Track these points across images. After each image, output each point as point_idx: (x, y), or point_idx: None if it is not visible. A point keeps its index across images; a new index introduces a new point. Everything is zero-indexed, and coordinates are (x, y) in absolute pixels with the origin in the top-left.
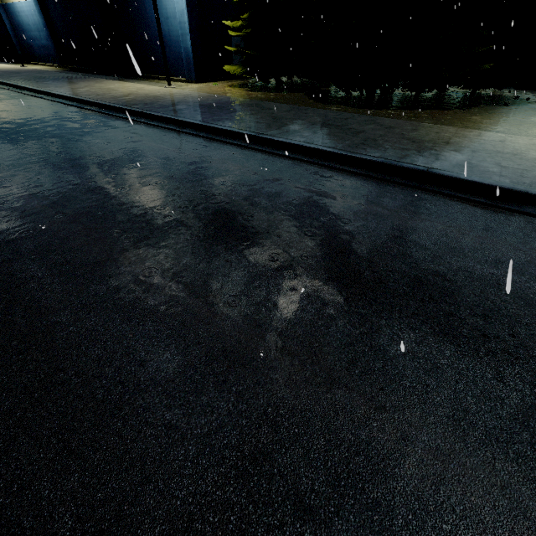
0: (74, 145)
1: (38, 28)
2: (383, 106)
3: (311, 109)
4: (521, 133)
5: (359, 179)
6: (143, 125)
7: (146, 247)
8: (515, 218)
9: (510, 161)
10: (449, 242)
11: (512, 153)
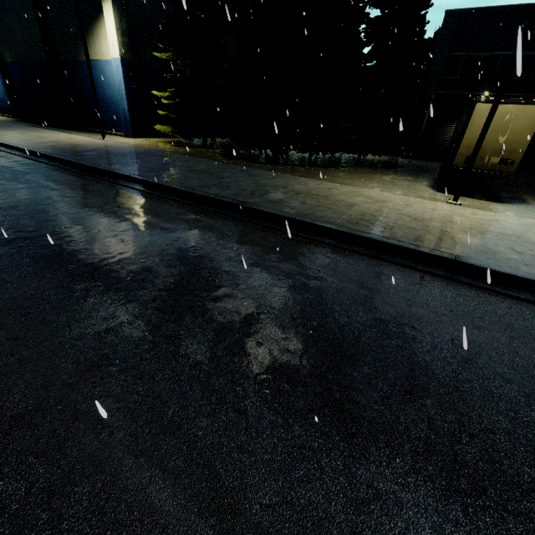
0: None
1: None
2: (276, 163)
3: (206, 161)
4: (360, 185)
5: (189, 209)
6: (43, 165)
7: None
8: (280, 236)
9: (315, 200)
10: (206, 248)
11: (325, 196)
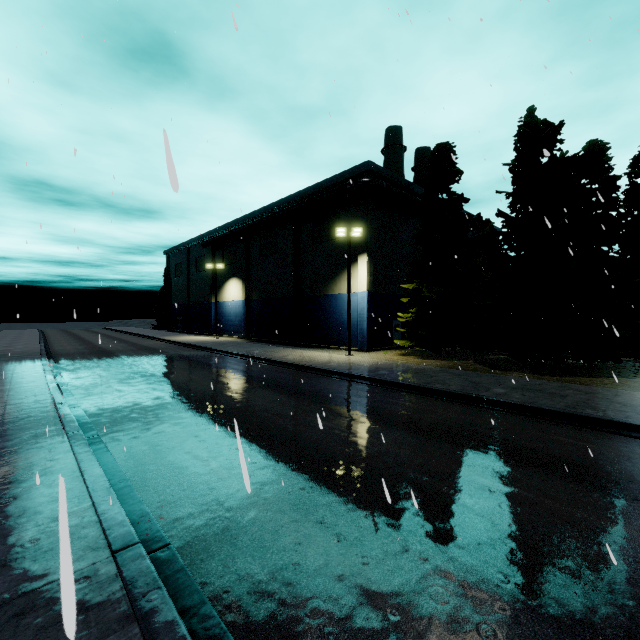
0: (332, 398)
1: (236, 315)
2: (562, 374)
3: (497, 375)
4: None
5: (596, 433)
6: (364, 385)
7: (472, 466)
8: None
9: None
10: None
11: None
